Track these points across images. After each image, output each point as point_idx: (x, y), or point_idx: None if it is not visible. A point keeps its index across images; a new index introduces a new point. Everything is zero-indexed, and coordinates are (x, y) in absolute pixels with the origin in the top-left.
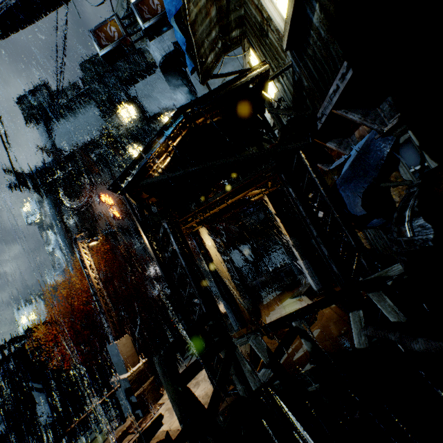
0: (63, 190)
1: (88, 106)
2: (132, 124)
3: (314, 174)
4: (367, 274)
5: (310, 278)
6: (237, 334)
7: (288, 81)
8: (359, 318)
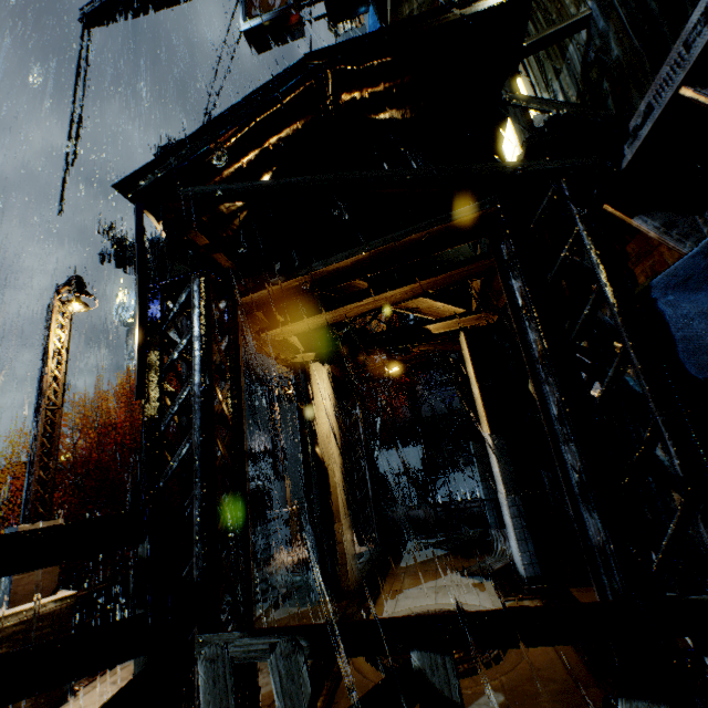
0: None
1: None
2: None
3: (591, 243)
4: (703, 583)
5: (516, 542)
6: (309, 612)
7: (570, 76)
8: None
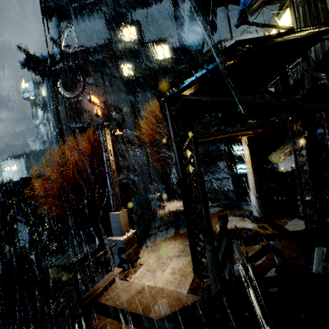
0: (61, 80)
1: (97, 15)
2: (131, 43)
3: (328, 136)
4: None
5: (257, 208)
6: None
7: (321, 48)
8: (322, 253)
